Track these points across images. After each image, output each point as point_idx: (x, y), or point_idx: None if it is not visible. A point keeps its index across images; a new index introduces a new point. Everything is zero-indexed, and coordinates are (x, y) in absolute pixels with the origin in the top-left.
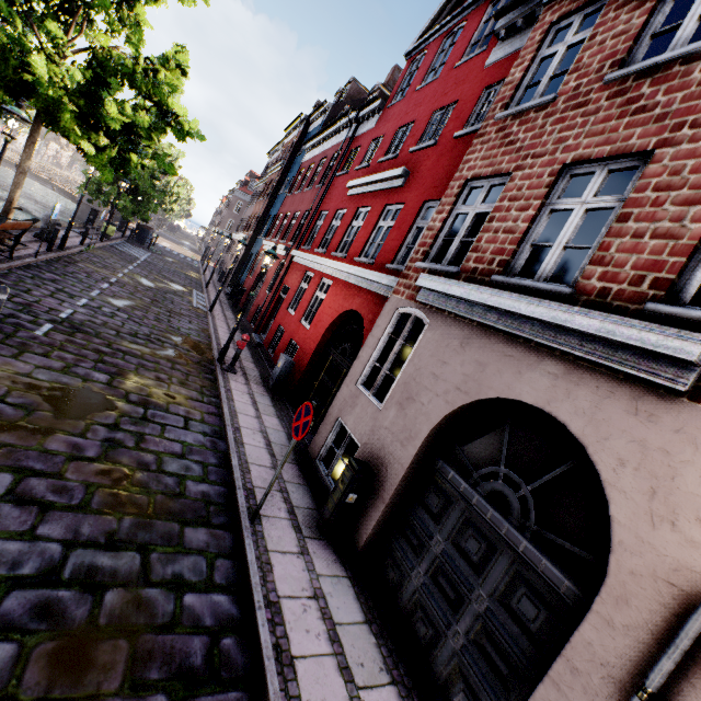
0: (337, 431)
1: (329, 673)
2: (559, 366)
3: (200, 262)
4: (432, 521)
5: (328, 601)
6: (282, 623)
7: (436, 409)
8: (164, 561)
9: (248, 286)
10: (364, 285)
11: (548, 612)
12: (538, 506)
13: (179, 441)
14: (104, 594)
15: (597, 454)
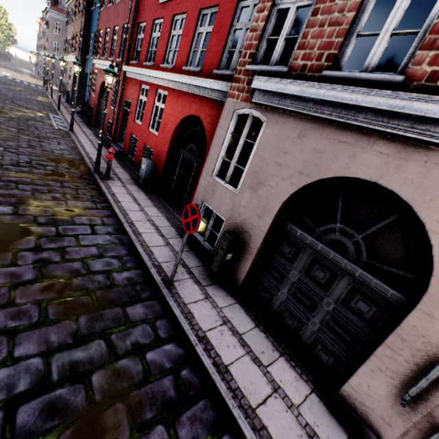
0: (204, 211)
1: (248, 366)
2: (390, 147)
3: (44, 86)
4: (287, 263)
5: (232, 323)
6: (212, 348)
7: (283, 189)
8: (122, 337)
9: (93, 104)
10: (197, 92)
11: (377, 308)
12: (367, 247)
13: (93, 245)
14: (90, 378)
15: (423, 211)
